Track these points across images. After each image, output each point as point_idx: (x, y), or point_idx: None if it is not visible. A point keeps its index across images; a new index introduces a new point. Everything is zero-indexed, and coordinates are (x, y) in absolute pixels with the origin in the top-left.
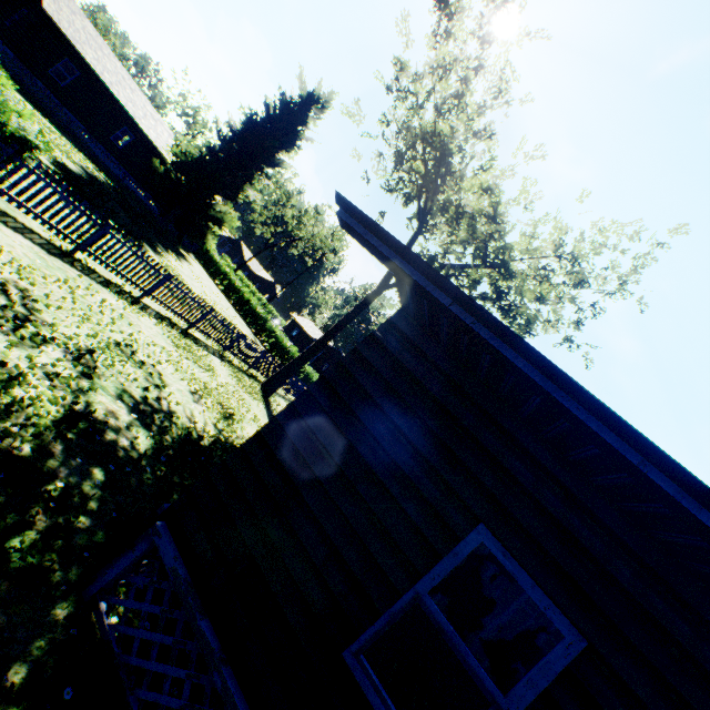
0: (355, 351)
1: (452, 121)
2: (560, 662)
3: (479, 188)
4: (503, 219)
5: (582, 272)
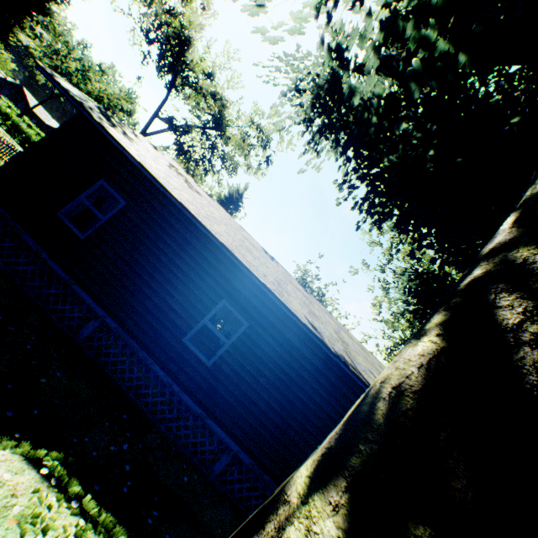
0: (61, 127)
1: (182, 18)
2: (120, 208)
3: (203, 73)
4: (229, 99)
5: (269, 140)
